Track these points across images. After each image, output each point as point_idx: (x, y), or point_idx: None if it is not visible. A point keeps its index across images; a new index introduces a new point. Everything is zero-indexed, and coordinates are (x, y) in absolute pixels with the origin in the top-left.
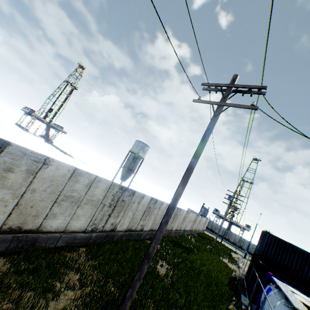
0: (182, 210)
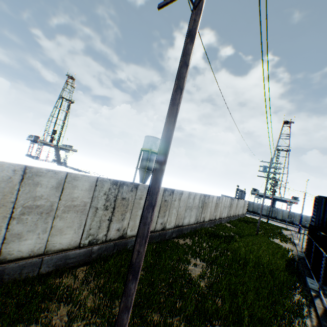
0: (211, 197)
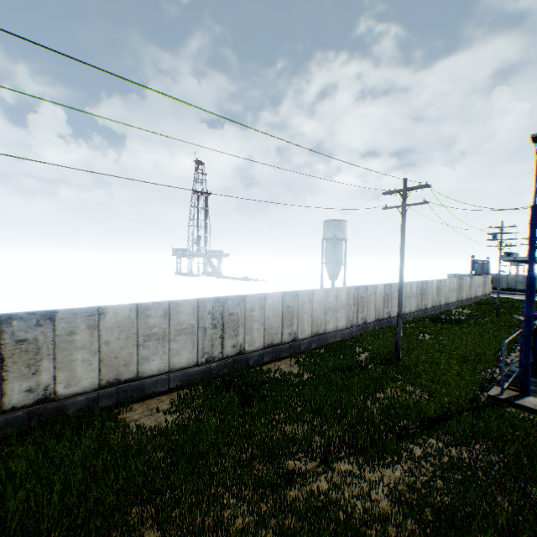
0: (429, 282)
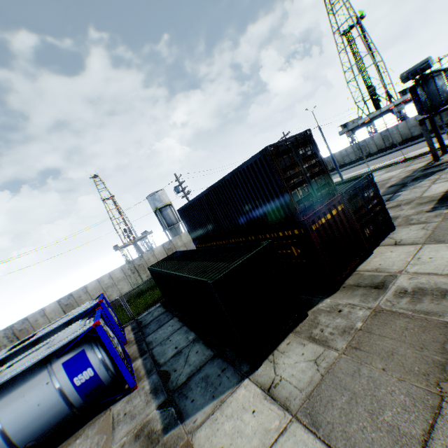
0: (147, 254)
